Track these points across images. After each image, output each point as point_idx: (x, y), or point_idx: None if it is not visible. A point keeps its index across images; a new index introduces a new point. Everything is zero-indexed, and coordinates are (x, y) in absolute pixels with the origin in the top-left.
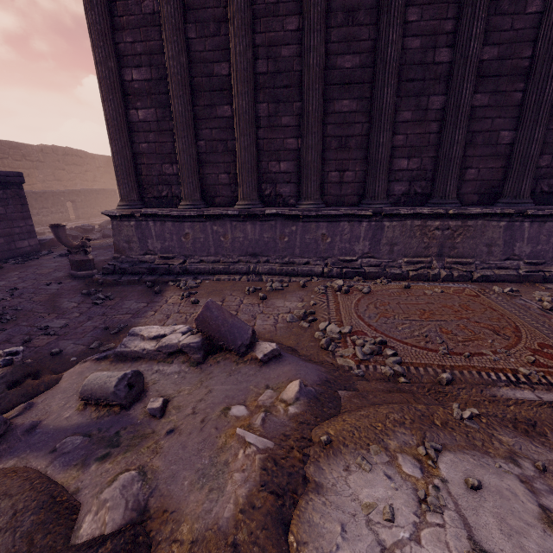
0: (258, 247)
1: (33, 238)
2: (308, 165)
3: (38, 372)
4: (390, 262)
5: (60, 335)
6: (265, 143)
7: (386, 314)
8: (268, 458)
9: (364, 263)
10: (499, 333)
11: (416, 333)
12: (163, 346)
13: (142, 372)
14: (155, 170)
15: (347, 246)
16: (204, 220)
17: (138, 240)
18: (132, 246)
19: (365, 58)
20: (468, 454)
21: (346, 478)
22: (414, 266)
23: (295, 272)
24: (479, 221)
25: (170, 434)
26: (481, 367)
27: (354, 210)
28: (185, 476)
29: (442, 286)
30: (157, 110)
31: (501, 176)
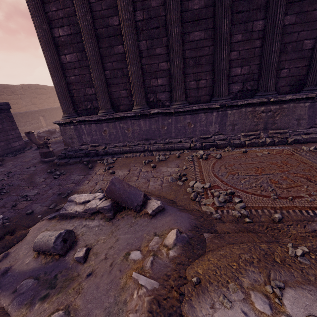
0: (149, 134)
1: (21, 140)
2: (175, 79)
3: (14, 230)
4: (233, 136)
5: (33, 200)
6: (147, 67)
7: (233, 172)
8: (153, 300)
9: (216, 139)
10: (311, 180)
11: (253, 185)
12: (87, 209)
13: (75, 227)
14: (82, 93)
15: (204, 129)
16: (114, 121)
17: (77, 137)
18: (74, 141)
19: (208, 0)
20: (305, 289)
21: (212, 315)
22: (248, 137)
23: (173, 148)
24: (291, 104)
25: (89, 276)
26: (302, 207)
27: (207, 105)
28: (96, 314)
29: (268, 149)
30: (77, 53)
31: (305, 72)
